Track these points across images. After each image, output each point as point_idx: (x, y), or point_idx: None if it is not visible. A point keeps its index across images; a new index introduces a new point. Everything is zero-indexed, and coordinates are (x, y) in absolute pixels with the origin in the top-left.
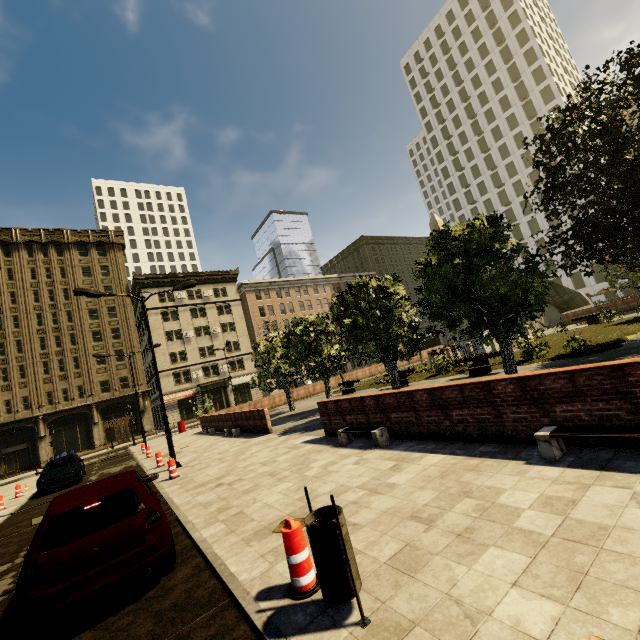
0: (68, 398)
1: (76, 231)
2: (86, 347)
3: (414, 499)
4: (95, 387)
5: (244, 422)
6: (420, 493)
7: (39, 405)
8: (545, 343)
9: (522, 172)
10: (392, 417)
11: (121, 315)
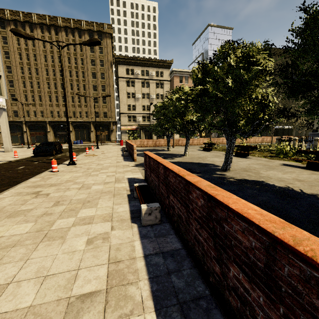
0: (81, 116)
1: (88, 22)
2: (89, 93)
3: None
4: (92, 114)
5: (130, 150)
6: None
7: (70, 116)
8: None
9: None
10: (170, 198)
11: (106, 78)
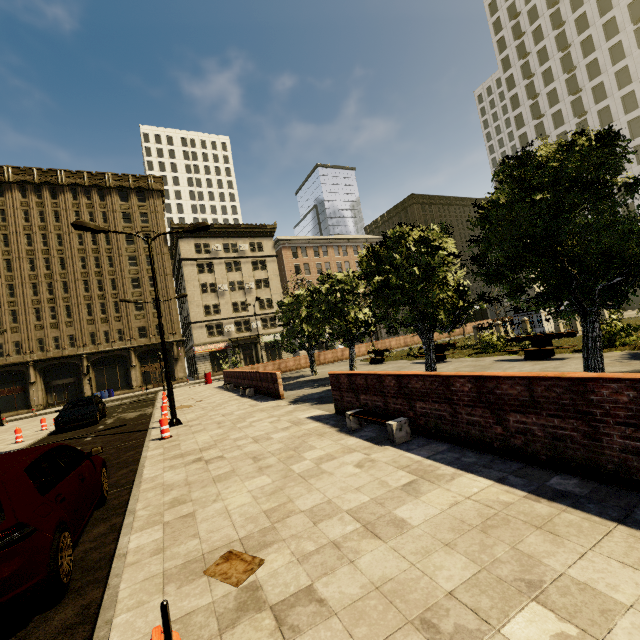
0: (109, 340)
1: (117, 175)
2: (125, 293)
3: (431, 571)
4: (133, 332)
5: (258, 383)
6: (443, 558)
7: (83, 344)
8: (636, 326)
9: (619, 119)
10: (417, 406)
11: (158, 264)
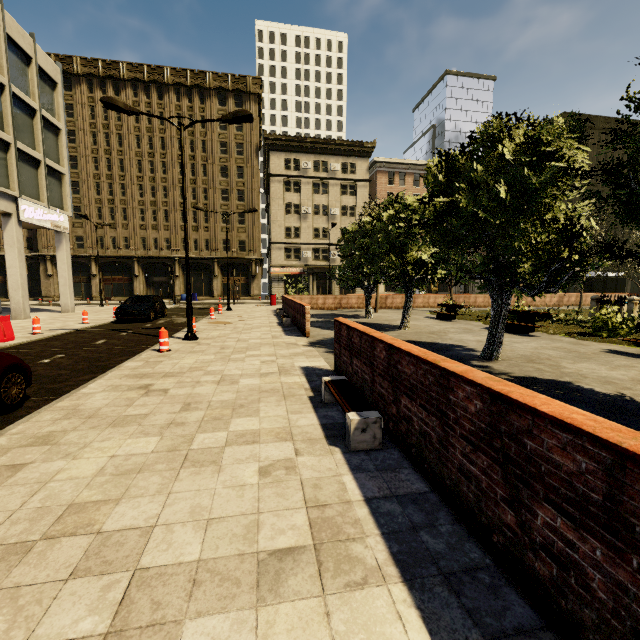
0: (197, 248)
1: (217, 75)
2: (215, 204)
3: None
4: (218, 244)
5: (295, 314)
6: None
7: (176, 248)
8: None
9: None
10: (402, 403)
11: (247, 177)
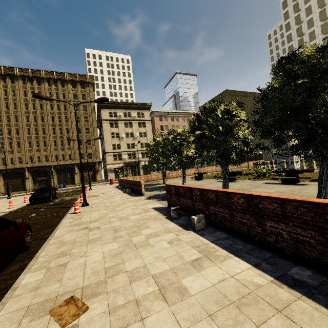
0: (64, 159)
1: (70, 74)
2: (73, 135)
3: None
4: (76, 156)
5: (133, 186)
6: None
7: (52, 160)
8: None
9: None
10: (211, 209)
11: (90, 121)
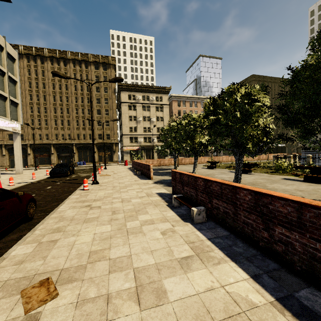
0: (85, 138)
1: (94, 55)
2: (94, 116)
3: None
4: (96, 136)
5: (143, 169)
6: None
7: (74, 139)
8: None
9: None
10: (213, 202)
11: (110, 103)
